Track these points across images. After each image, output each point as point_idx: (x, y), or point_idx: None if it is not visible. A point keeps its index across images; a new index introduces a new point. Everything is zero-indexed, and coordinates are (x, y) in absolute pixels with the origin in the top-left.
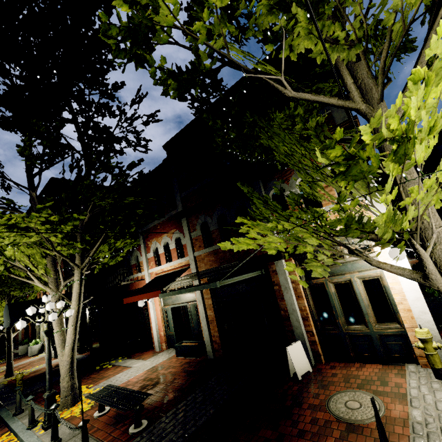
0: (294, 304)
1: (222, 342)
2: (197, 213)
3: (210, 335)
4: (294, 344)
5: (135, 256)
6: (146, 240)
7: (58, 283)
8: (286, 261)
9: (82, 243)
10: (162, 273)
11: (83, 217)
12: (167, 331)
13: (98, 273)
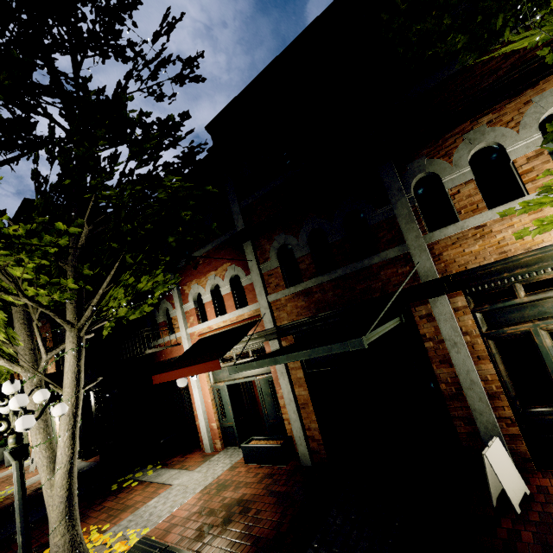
0: (474, 371)
1: (324, 438)
2: (271, 232)
3: (304, 428)
4: (492, 446)
5: (164, 310)
6: (181, 284)
7: (36, 357)
8: (450, 297)
9: (77, 281)
10: (210, 332)
11: (75, 229)
12: (222, 422)
13: (106, 339)
